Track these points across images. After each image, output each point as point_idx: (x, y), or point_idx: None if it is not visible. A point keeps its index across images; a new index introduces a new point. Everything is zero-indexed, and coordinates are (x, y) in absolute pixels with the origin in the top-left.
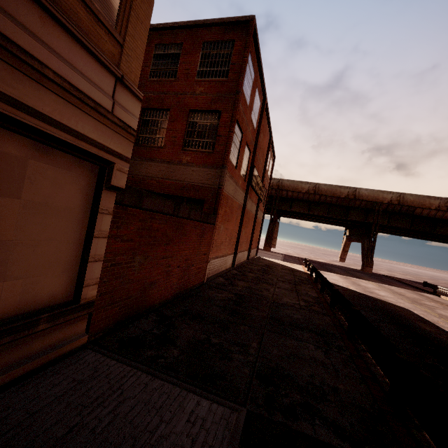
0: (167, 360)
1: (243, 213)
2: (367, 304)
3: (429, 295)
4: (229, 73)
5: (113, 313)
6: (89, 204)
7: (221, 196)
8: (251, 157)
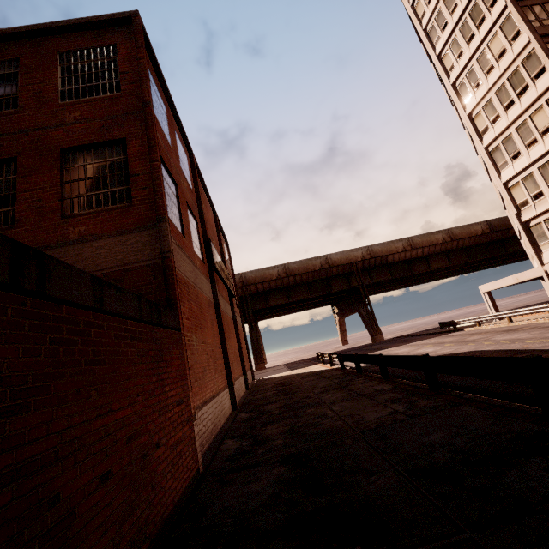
0: None
1: (218, 314)
2: None
3: (457, 333)
4: (121, 85)
5: None
6: None
7: (174, 272)
8: (200, 229)
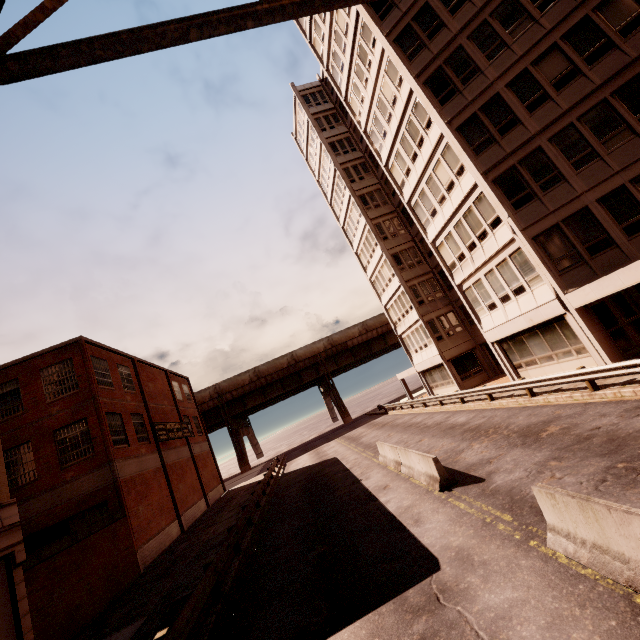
0: (103, 635)
1: (166, 473)
2: (301, 478)
3: (378, 419)
4: (79, 384)
5: None
6: (6, 585)
7: (121, 487)
8: (146, 416)
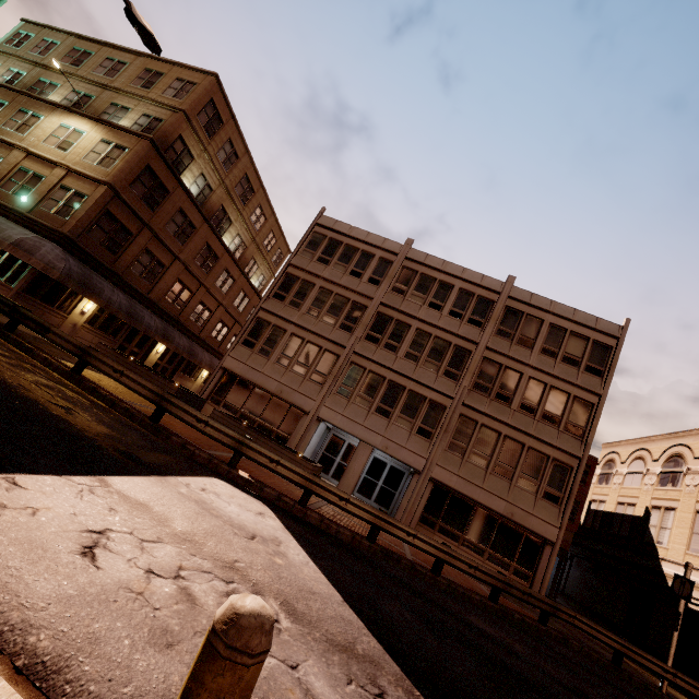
0: None
1: None
2: None
3: None
4: None
5: None
6: None
7: None
8: None
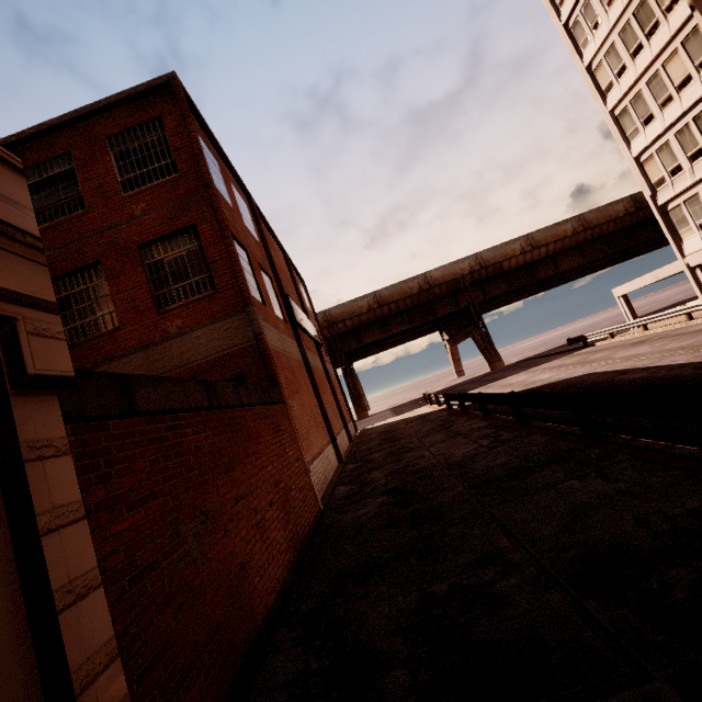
0: None
1: (310, 373)
2: None
3: (585, 350)
4: (177, 164)
5: (198, 701)
6: None
7: (269, 351)
8: (275, 285)
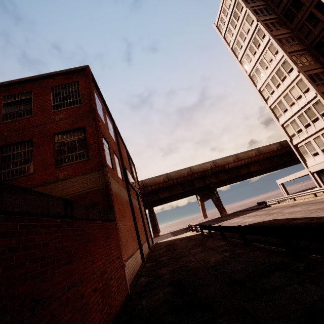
0: None
1: (132, 208)
2: None
3: (267, 208)
4: (81, 100)
5: None
6: None
7: (111, 192)
8: (120, 162)
